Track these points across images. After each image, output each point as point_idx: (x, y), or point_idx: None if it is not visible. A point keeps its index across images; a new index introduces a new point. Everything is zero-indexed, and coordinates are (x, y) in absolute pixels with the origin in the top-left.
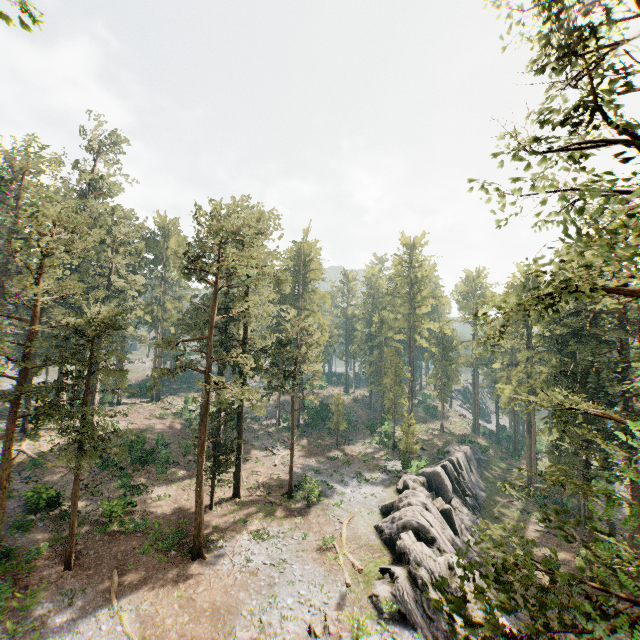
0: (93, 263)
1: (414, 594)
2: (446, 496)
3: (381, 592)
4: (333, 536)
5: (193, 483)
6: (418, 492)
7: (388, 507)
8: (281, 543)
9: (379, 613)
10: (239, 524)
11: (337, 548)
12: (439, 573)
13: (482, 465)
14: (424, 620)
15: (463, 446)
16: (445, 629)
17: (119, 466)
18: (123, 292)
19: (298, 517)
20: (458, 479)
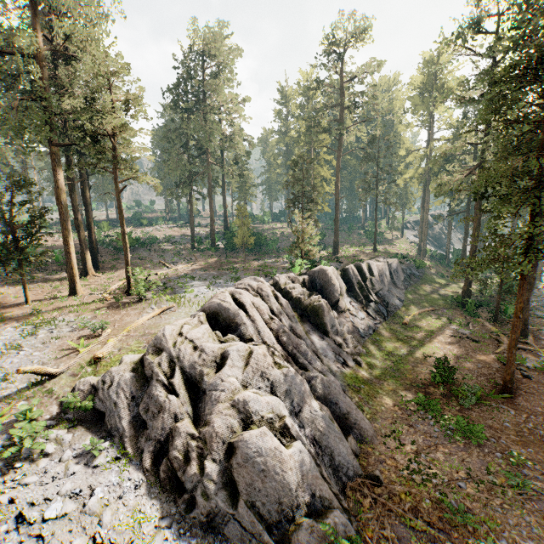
0: None
1: (134, 390)
2: (332, 297)
3: (78, 384)
4: (106, 322)
5: (46, 286)
6: (259, 278)
7: None
8: (49, 331)
9: (62, 413)
10: (34, 315)
11: (105, 335)
12: (193, 363)
13: (413, 279)
14: (136, 426)
15: (390, 259)
16: (162, 441)
17: None
18: None
19: (103, 308)
20: (362, 283)
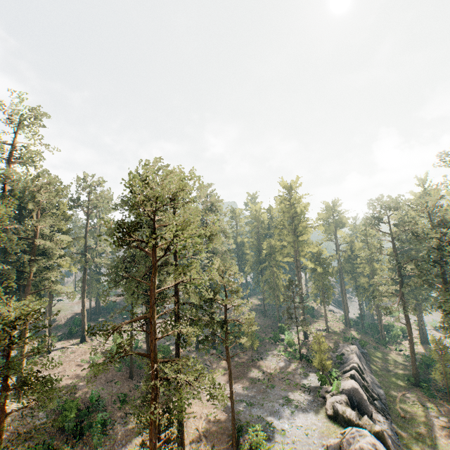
0: (16, 226)
1: None
2: (367, 411)
3: None
4: None
5: (133, 446)
6: (362, 429)
7: (335, 448)
8: None
9: None
10: None
11: None
12: None
13: (366, 359)
14: None
15: (351, 346)
16: None
17: (51, 447)
18: (48, 250)
19: None
20: (365, 386)
